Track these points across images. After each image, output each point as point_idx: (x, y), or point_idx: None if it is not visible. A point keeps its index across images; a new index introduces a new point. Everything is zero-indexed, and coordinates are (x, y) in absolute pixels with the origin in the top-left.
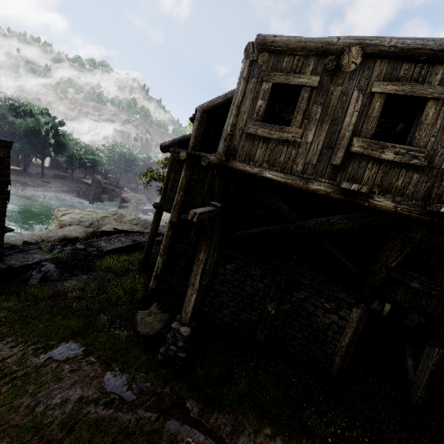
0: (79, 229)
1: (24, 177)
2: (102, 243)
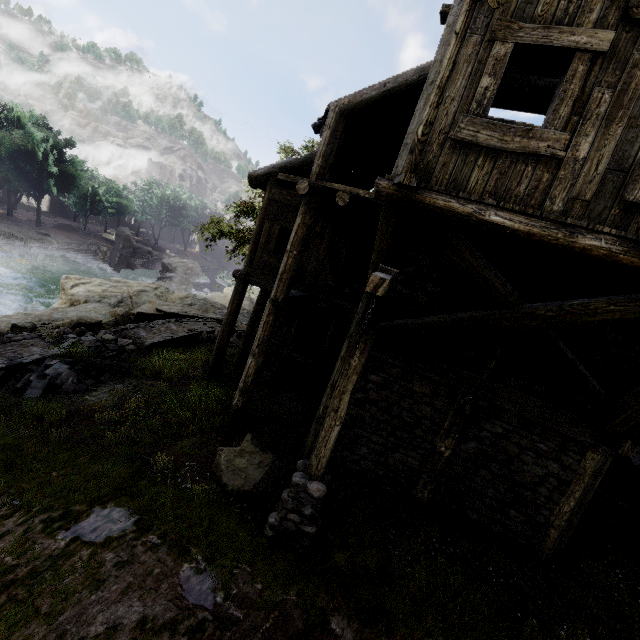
0: (102, 308)
1: (9, 225)
2: (141, 333)
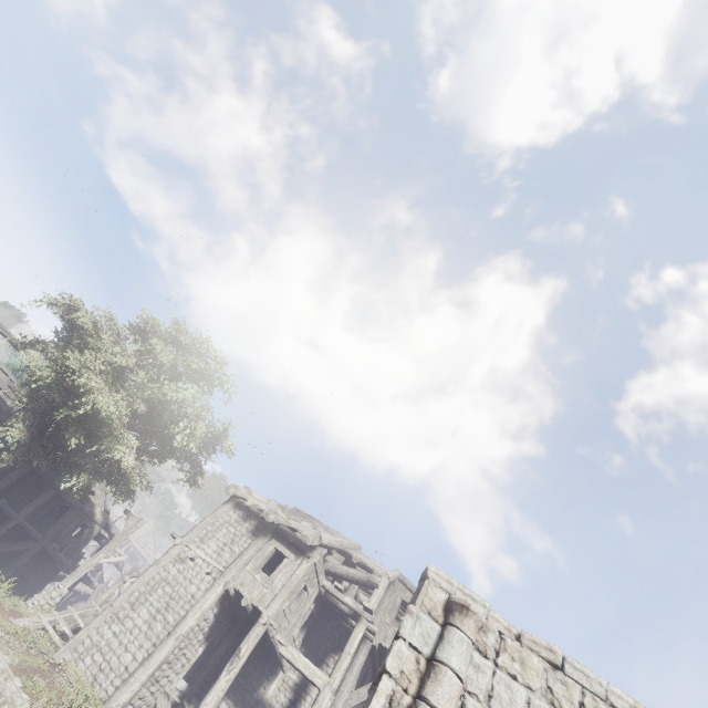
0: None
1: None
2: None
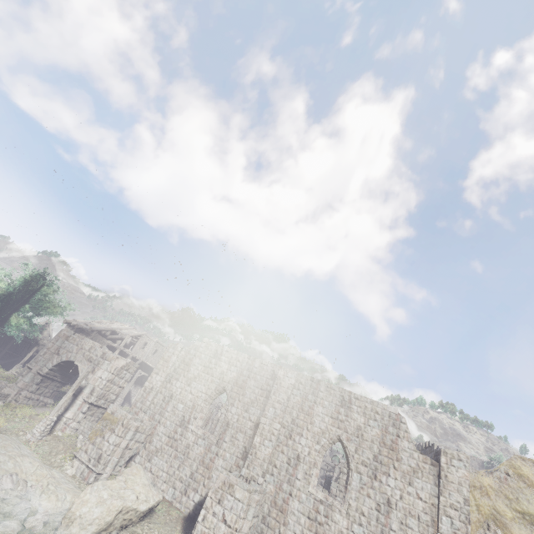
0: None
1: None
2: None
